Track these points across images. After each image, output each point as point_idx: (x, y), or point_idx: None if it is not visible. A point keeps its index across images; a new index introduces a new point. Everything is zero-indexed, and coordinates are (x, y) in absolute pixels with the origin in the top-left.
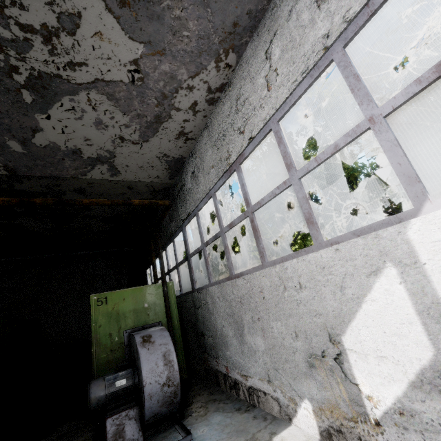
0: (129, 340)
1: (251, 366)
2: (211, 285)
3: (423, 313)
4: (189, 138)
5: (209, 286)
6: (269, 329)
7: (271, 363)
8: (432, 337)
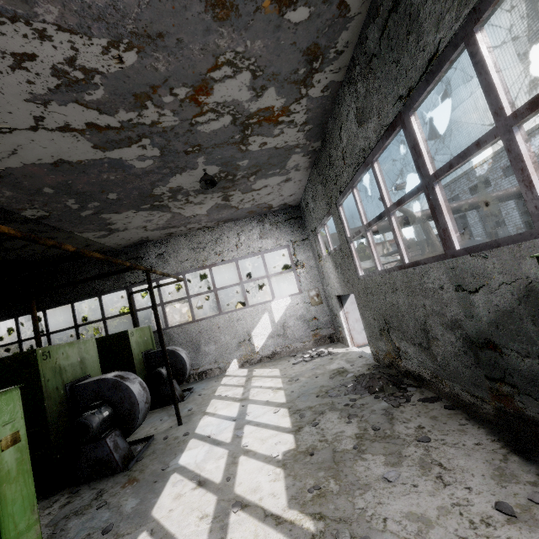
0: (145, 358)
1: (204, 361)
2: (169, 328)
3: (271, 322)
4: (170, 235)
5: (165, 329)
6: (220, 340)
7: (219, 353)
8: (272, 326)
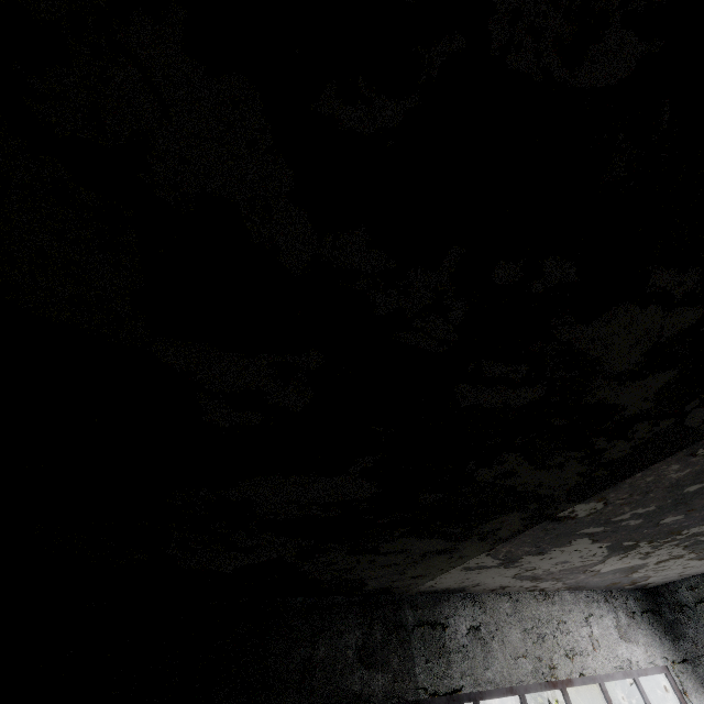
0: None
1: None
2: None
3: None
4: (494, 589)
5: None
6: None
7: None
8: None
